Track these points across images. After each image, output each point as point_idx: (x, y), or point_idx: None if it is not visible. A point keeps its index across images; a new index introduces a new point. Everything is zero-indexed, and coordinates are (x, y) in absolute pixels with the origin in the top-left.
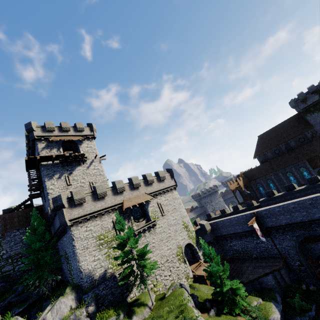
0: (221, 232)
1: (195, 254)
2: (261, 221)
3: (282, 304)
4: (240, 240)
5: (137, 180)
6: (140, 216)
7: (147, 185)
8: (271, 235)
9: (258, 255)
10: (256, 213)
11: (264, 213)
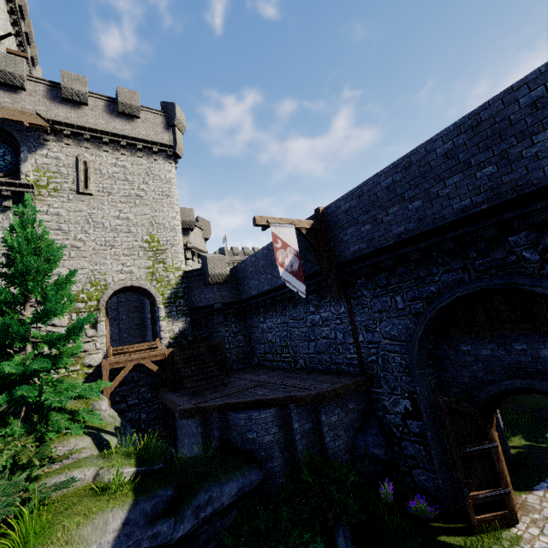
0: (249, 290)
1: (156, 324)
2: (332, 241)
3: (251, 522)
4: (282, 315)
5: (12, 65)
6: (2, 169)
7: (58, 100)
8: (351, 297)
9: (308, 363)
10: (324, 215)
11: (344, 207)
